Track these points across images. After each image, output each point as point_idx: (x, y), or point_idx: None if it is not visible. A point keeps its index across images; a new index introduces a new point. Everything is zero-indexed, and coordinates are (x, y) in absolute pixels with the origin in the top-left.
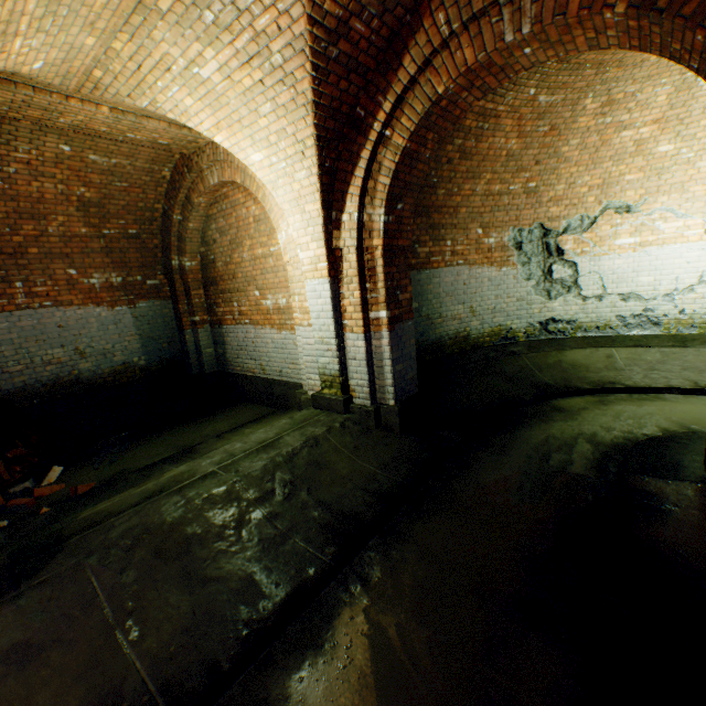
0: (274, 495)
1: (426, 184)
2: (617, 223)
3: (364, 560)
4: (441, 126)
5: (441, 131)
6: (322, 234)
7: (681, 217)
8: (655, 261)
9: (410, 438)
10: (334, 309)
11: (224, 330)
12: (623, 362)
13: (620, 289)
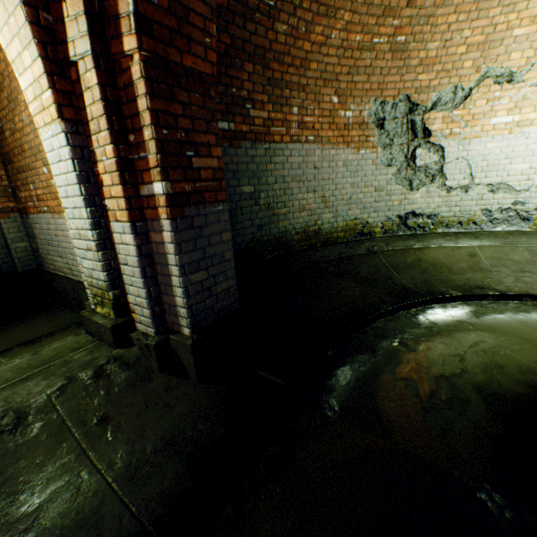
0: None
1: (257, 6)
2: (495, 96)
3: None
4: None
5: None
6: (27, 26)
7: None
8: (534, 145)
9: (213, 387)
10: (83, 180)
11: (31, 220)
12: (489, 262)
13: (490, 179)
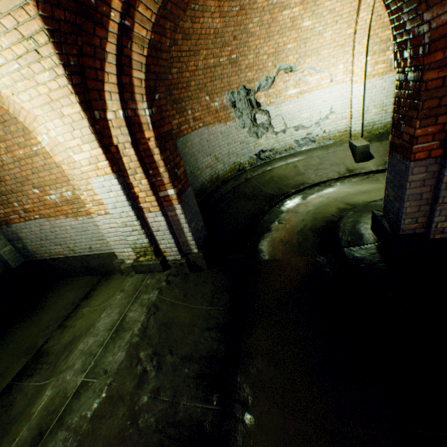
0: (147, 374)
1: None
2: (286, 80)
3: (236, 387)
4: (175, 14)
5: (176, 19)
6: (92, 135)
7: (318, 73)
8: (309, 103)
9: (216, 269)
10: (128, 198)
11: (14, 228)
12: (303, 168)
13: (294, 124)
